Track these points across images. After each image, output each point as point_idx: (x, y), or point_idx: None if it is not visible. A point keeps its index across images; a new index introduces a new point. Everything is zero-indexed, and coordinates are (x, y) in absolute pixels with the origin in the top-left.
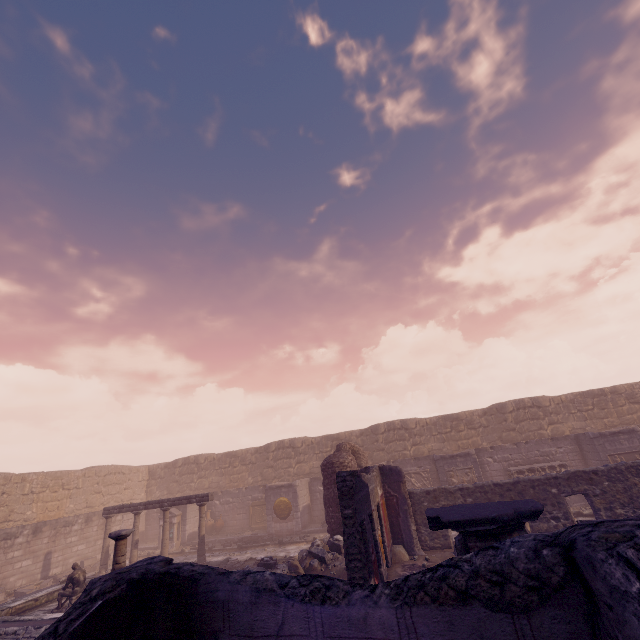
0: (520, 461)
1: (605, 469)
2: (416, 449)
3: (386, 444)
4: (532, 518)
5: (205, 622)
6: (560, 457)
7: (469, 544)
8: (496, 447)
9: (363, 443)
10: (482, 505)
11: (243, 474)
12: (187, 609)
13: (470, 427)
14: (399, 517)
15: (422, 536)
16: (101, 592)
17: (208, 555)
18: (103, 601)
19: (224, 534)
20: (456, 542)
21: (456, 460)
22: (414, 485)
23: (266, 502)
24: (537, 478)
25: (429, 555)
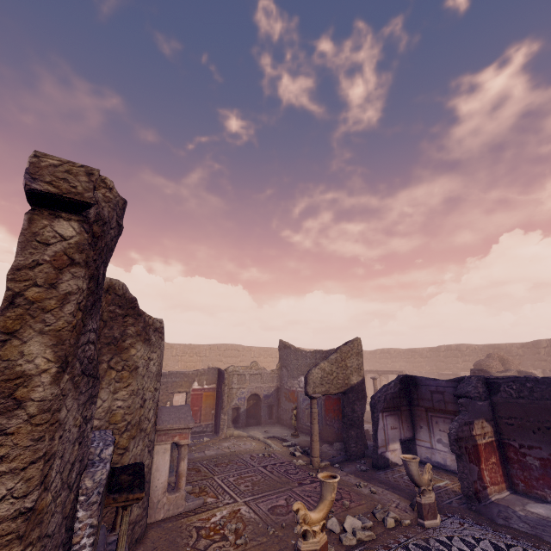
0: None
1: None
2: None
3: (548, 356)
4: None
5: (418, 382)
6: None
7: None
8: None
9: (524, 353)
10: None
11: (421, 364)
12: (414, 380)
13: None
14: None
15: None
16: (401, 375)
17: None
18: (402, 376)
19: None
20: None
21: None
22: None
23: None
24: None
25: None
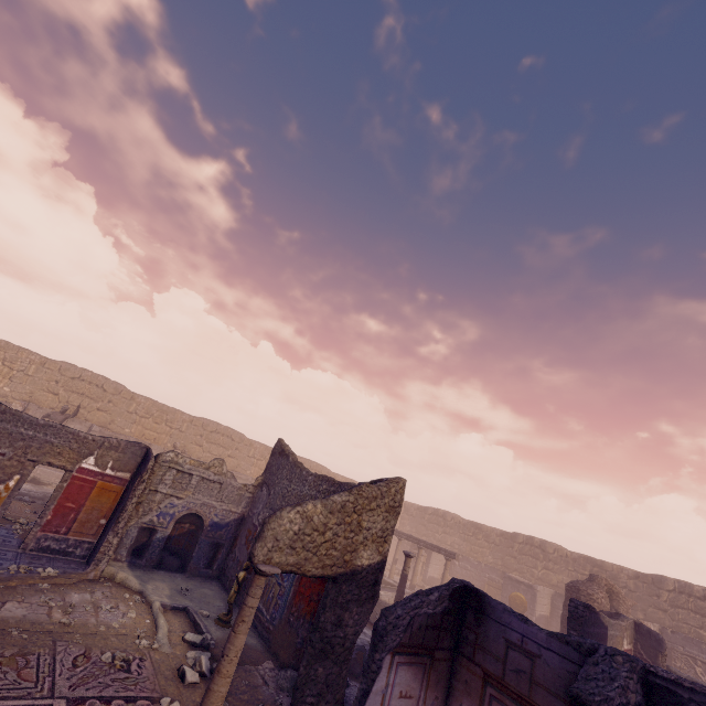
0: None
1: None
2: None
3: (671, 606)
4: None
5: (486, 609)
6: None
7: None
8: None
9: (636, 588)
10: None
11: (484, 549)
12: (481, 602)
13: None
14: None
15: None
16: (458, 582)
17: None
18: (459, 585)
19: None
20: None
21: None
22: (698, 676)
23: (502, 588)
24: None
25: None
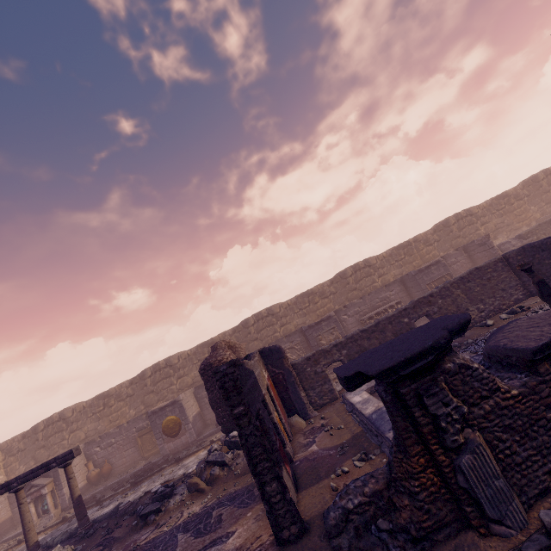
0: (367, 310)
1: (437, 290)
2: (285, 329)
3: (258, 333)
4: (462, 332)
5: None
6: (393, 298)
7: (403, 391)
8: (348, 305)
9: (237, 339)
10: (396, 341)
11: (123, 410)
12: None
13: (323, 297)
14: (288, 390)
15: (312, 399)
16: None
17: (97, 509)
18: None
19: (115, 476)
20: (382, 394)
21: (321, 325)
22: (291, 359)
23: (152, 428)
24: (392, 314)
25: (322, 413)
